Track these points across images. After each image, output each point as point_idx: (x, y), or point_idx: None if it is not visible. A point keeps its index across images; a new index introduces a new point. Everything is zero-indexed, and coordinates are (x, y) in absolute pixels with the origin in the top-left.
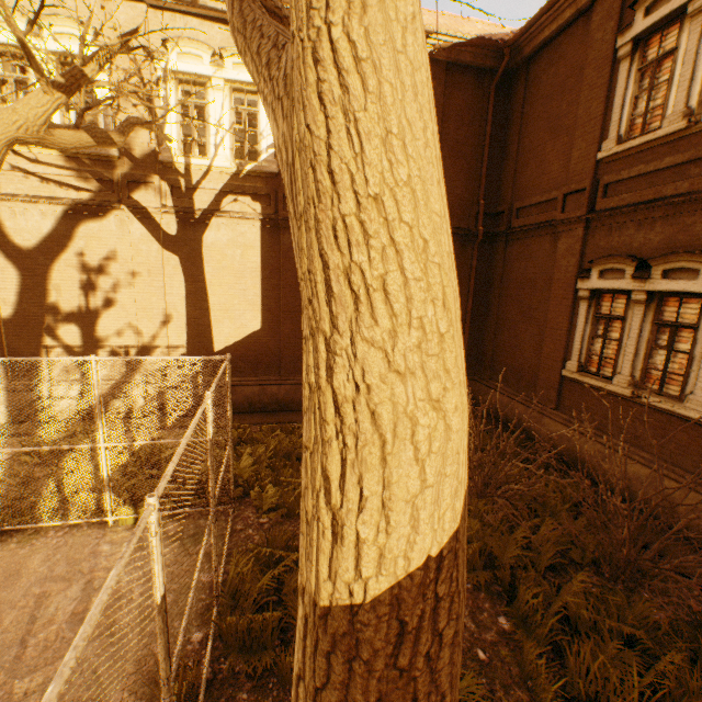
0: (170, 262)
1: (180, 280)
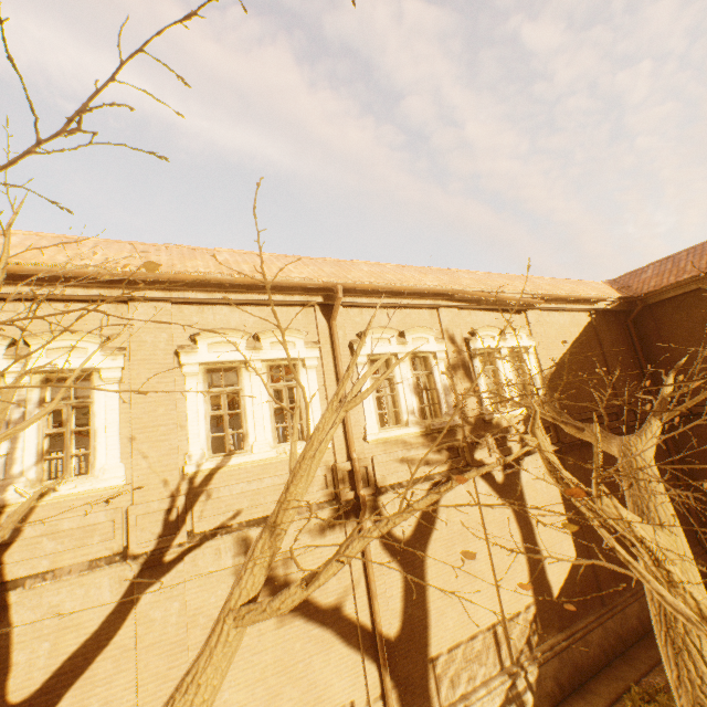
0: (505, 511)
1: (514, 527)
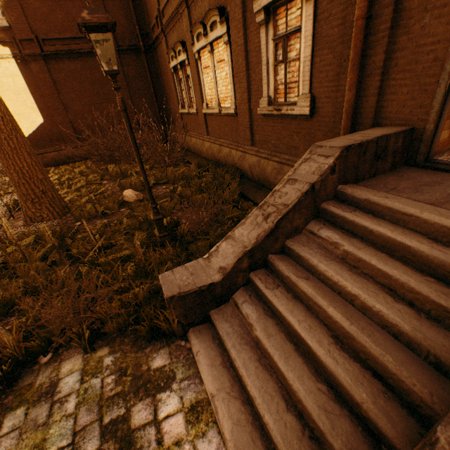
0: None
1: None
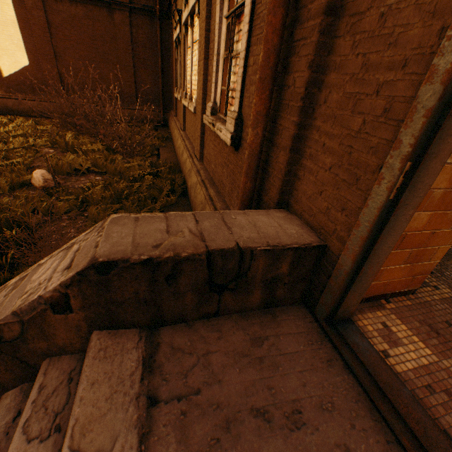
0: None
1: None
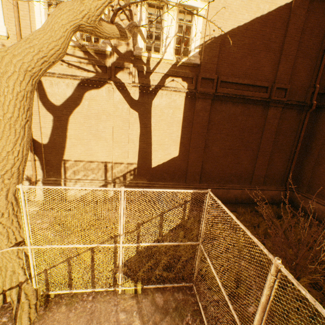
0: (133, 116)
1: (137, 126)
